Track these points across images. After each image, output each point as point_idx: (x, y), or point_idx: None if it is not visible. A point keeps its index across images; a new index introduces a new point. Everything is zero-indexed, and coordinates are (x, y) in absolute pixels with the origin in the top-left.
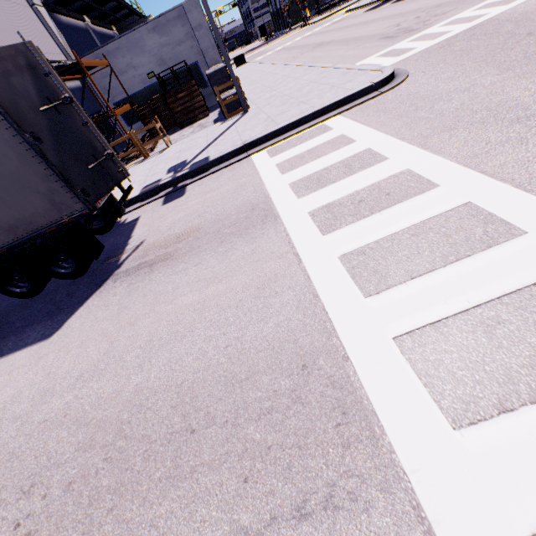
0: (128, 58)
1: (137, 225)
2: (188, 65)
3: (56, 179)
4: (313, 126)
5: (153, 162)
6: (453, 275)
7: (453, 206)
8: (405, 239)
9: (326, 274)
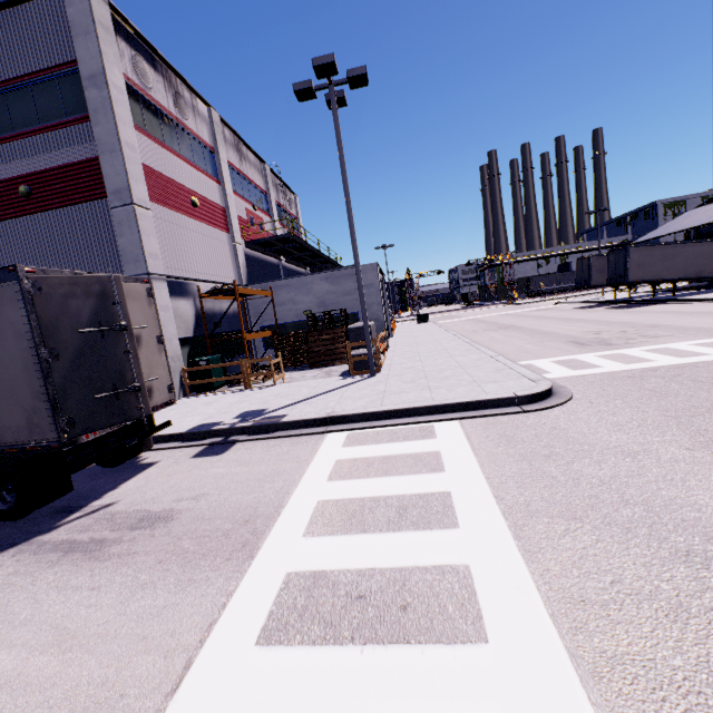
0: (293, 294)
1: (142, 473)
2: (344, 313)
3: (46, 399)
4: (420, 422)
5: (245, 396)
6: None
7: None
8: None
9: None
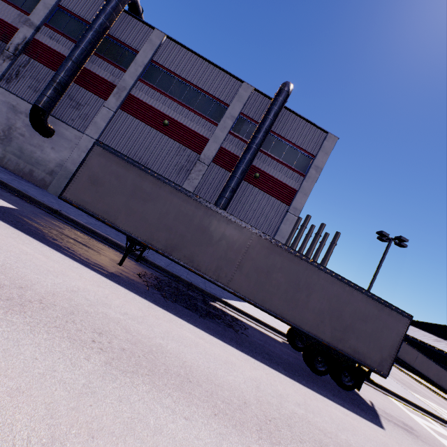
0: None
1: None
2: None
3: (391, 359)
4: (417, 411)
5: None
6: None
7: None
8: None
9: None
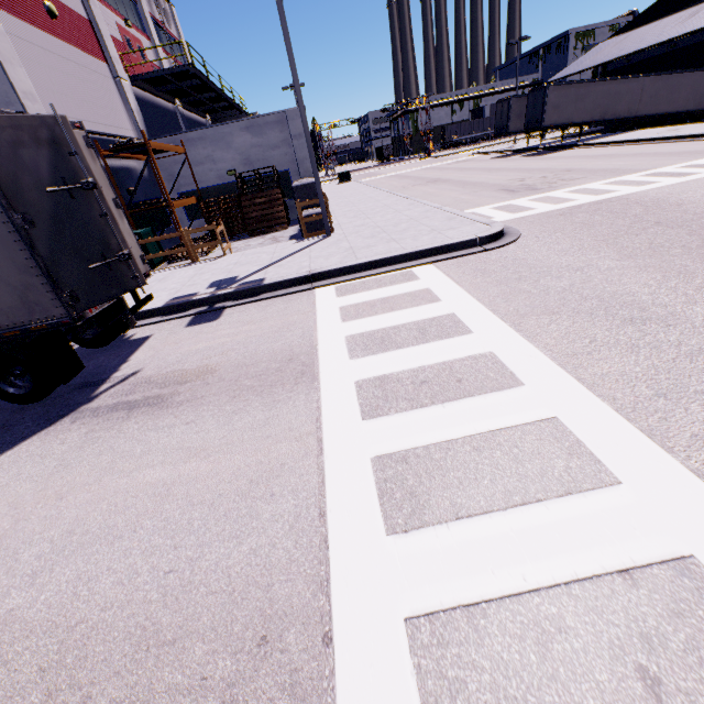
0: (210, 150)
1: (143, 346)
2: (276, 171)
3: (38, 273)
4: (399, 269)
5: (200, 269)
6: (513, 526)
7: (535, 418)
8: (464, 452)
9: (347, 481)
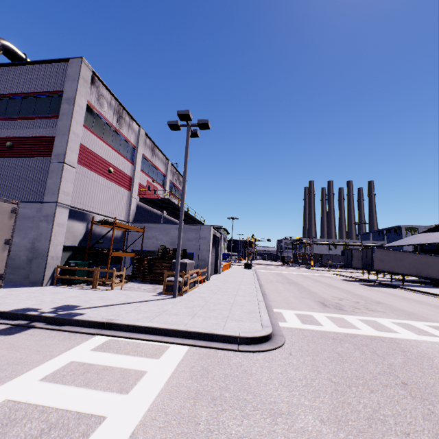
0: (157, 233)
1: None
2: (183, 252)
3: None
4: (163, 341)
5: (84, 293)
6: None
7: None
8: None
9: None
